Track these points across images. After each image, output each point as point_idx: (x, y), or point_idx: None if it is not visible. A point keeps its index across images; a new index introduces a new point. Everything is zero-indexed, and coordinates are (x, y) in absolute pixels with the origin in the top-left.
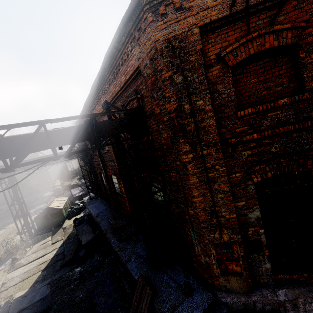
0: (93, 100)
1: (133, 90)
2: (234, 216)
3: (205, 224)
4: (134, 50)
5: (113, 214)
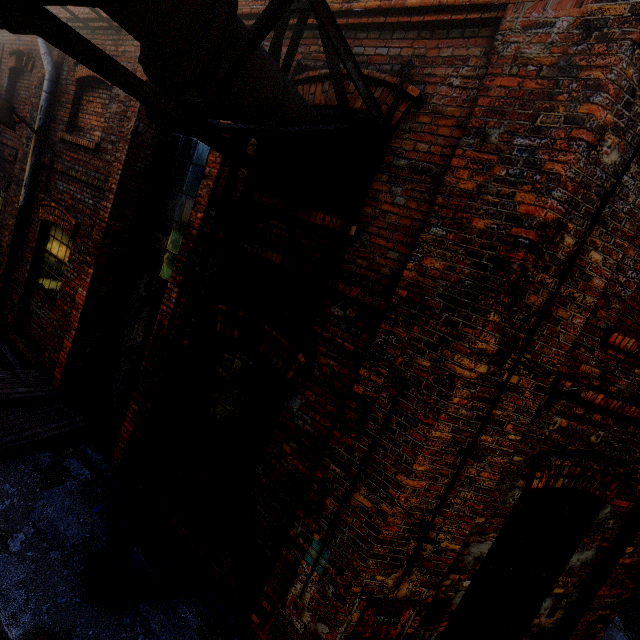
0: None
1: (391, 54)
2: (458, 548)
3: (385, 549)
4: None
5: None
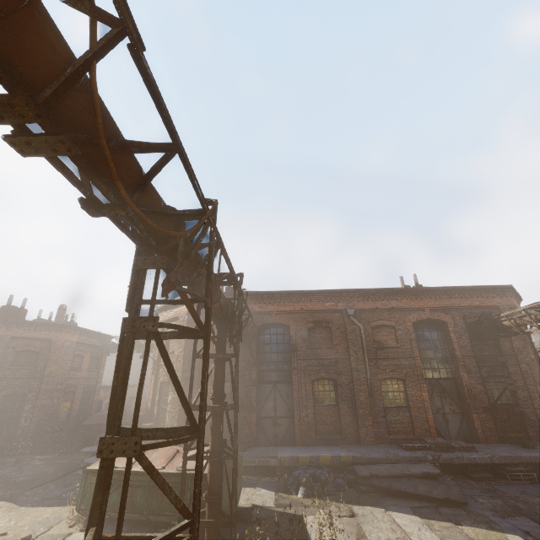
0: (404, 294)
1: (481, 312)
2: None
3: None
4: (495, 298)
5: (383, 446)
